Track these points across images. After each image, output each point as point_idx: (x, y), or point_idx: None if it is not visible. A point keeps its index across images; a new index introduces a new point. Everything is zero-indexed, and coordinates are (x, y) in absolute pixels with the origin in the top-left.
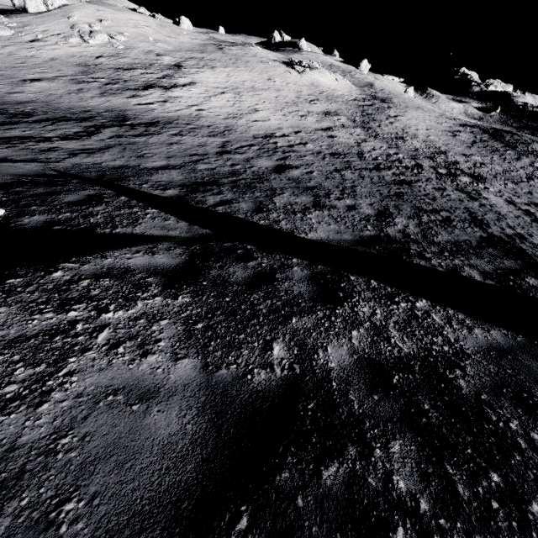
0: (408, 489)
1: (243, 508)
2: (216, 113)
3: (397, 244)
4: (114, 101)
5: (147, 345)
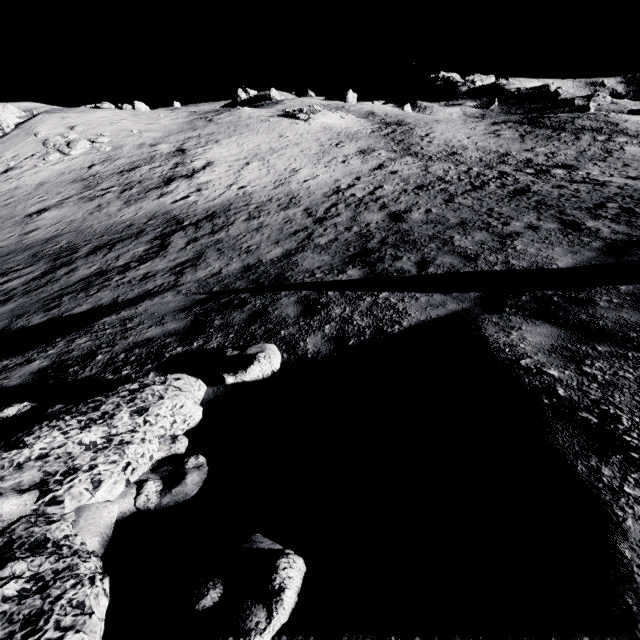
0: None
1: None
2: (261, 186)
3: None
4: (147, 206)
5: None
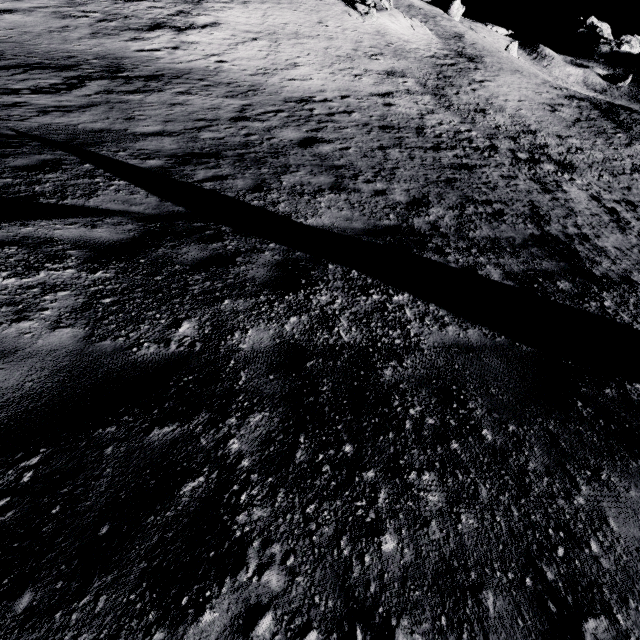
0: (239, 450)
1: (42, 450)
2: (241, 67)
3: (417, 236)
4: (109, 44)
5: (27, 312)
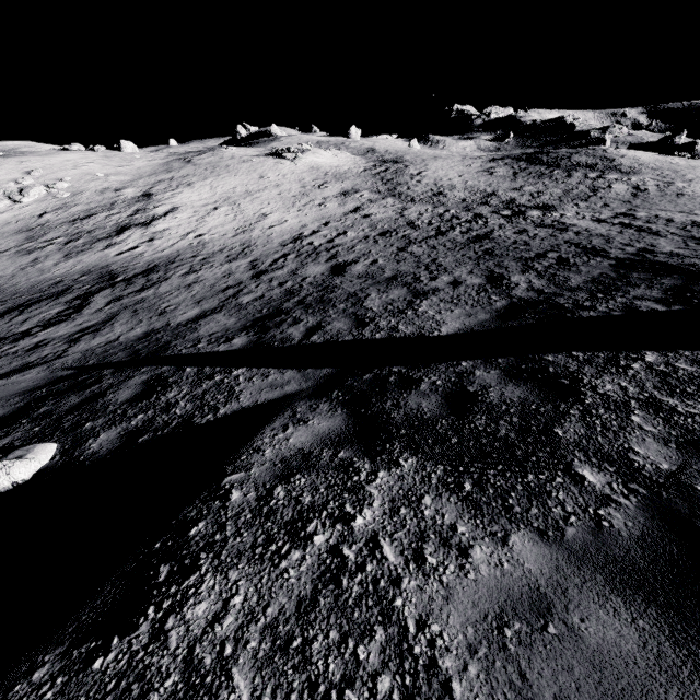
0: None
1: None
2: (221, 234)
3: (541, 304)
4: (87, 259)
5: (451, 539)
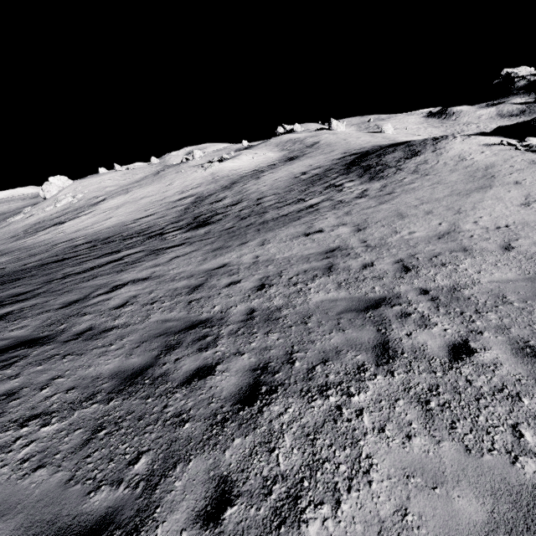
0: None
1: None
2: (67, 232)
3: None
4: (10, 245)
5: None
